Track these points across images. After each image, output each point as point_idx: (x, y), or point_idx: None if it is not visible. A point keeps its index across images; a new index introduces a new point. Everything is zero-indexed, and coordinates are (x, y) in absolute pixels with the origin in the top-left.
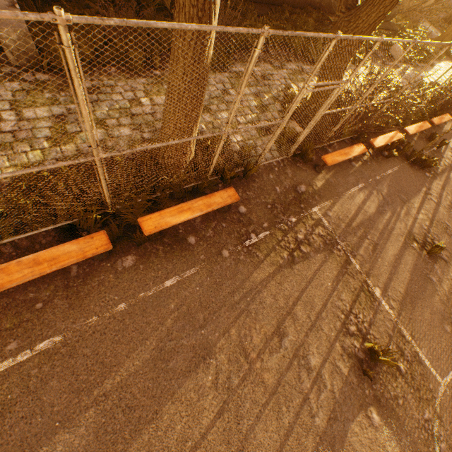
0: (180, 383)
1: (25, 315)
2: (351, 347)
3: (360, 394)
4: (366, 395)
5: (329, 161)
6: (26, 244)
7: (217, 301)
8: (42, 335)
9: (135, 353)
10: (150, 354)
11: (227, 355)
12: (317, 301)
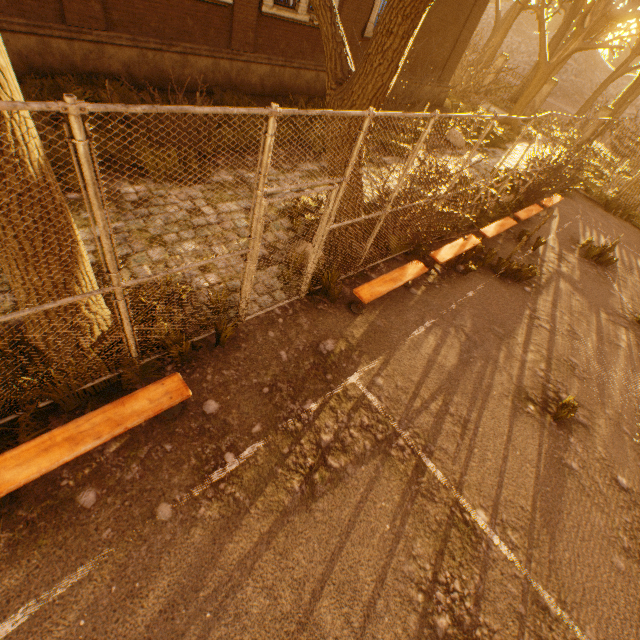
0: None
1: None
2: None
3: None
4: None
5: (366, 295)
6: None
7: None
8: None
9: None
10: None
11: None
12: (365, 576)
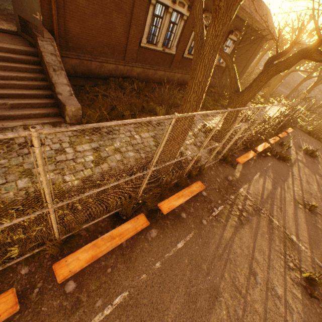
0: (208, 319)
1: (102, 278)
2: (296, 278)
3: (315, 312)
4: (318, 313)
5: (240, 161)
6: (93, 228)
7: (210, 254)
8: (115, 292)
9: (174, 299)
10: (184, 298)
11: (229, 293)
12: (265, 248)
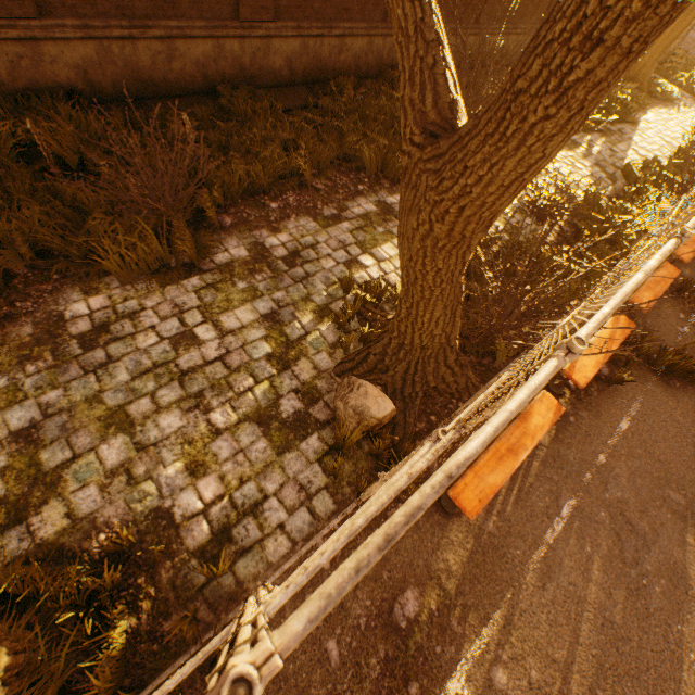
0: None
1: None
2: None
3: None
4: None
5: (471, 501)
6: None
7: None
8: None
9: None
10: None
11: None
12: None
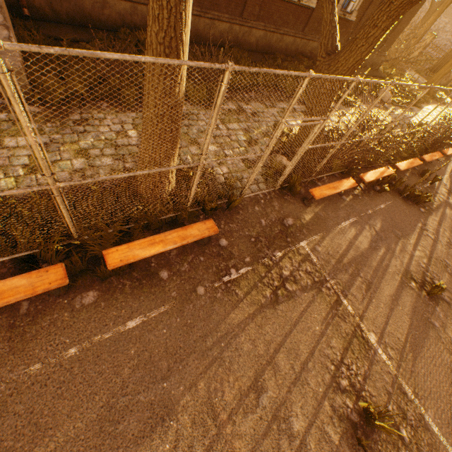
0: None
1: None
2: (342, 407)
3: None
4: None
5: (317, 194)
6: None
7: (185, 346)
8: None
9: (78, 411)
10: (97, 414)
11: (192, 416)
12: (303, 349)
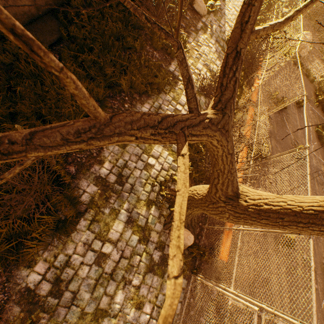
0: None
1: None
2: None
3: None
4: None
5: (225, 256)
6: None
7: None
8: None
9: None
10: None
11: None
12: None
